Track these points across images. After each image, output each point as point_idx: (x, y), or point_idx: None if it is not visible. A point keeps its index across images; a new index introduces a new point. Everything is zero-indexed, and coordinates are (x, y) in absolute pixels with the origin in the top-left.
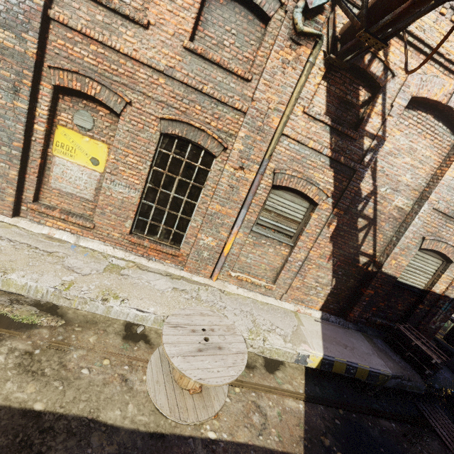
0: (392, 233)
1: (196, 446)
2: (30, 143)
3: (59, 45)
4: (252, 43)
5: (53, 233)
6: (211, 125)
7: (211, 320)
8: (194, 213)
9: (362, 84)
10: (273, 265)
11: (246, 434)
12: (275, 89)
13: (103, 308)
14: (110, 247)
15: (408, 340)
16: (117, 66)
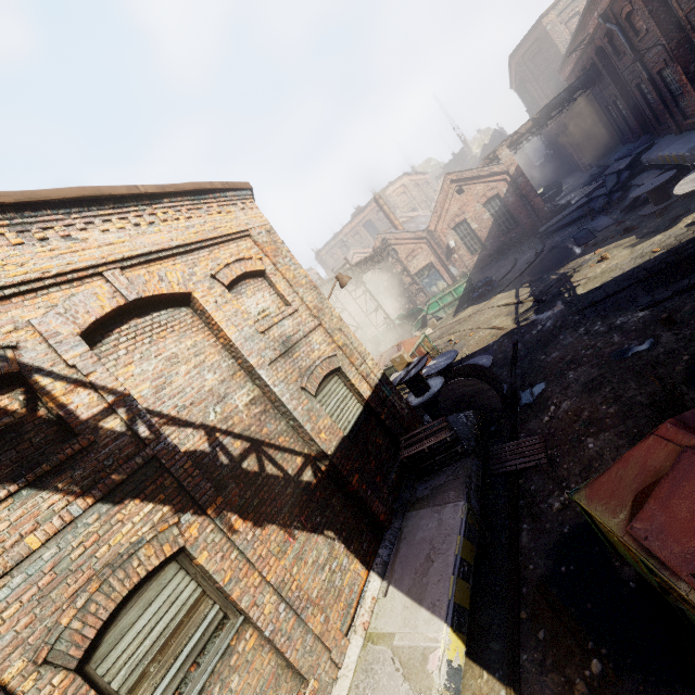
0: (283, 422)
1: None
2: None
3: None
4: None
5: None
6: None
7: None
8: None
9: None
10: (269, 677)
11: None
12: None
13: None
14: None
15: (421, 452)
16: None
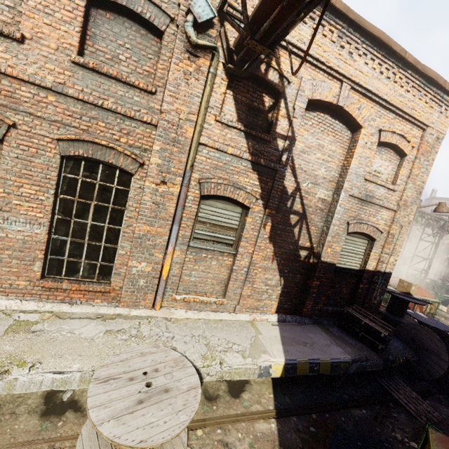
0: (322, 224)
1: None
2: None
3: None
4: (150, 57)
5: None
6: (120, 141)
7: (155, 358)
8: (120, 239)
9: (265, 91)
10: (219, 278)
11: None
12: (182, 99)
13: (3, 384)
14: (15, 301)
15: (358, 320)
16: None
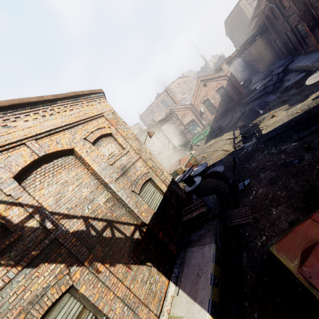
0: (123, 209)
1: None
2: None
3: None
4: None
5: None
6: None
7: None
8: None
9: None
10: None
11: None
12: None
13: None
14: None
15: (192, 217)
16: None
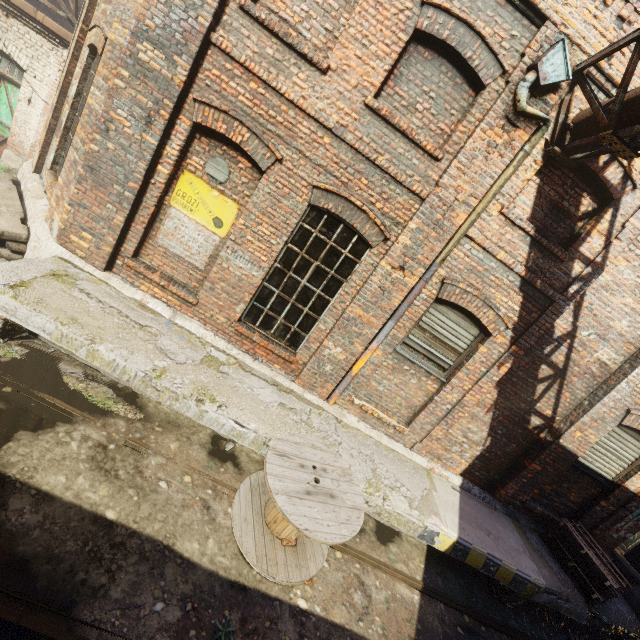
0: (585, 395)
1: (283, 612)
2: (148, 186)
3: (212, 76)
4: (453, 113)
5: (147, 300)
6: (375, 206)
7: (324, 457)
8: (325, 311)
9: (588, 190)
10: (411, 401)
11: (343, 614)
12: (470, 176)
13: (196, 410)
14: (210, 333)
15: (577, 545)
16: (276, 112)
